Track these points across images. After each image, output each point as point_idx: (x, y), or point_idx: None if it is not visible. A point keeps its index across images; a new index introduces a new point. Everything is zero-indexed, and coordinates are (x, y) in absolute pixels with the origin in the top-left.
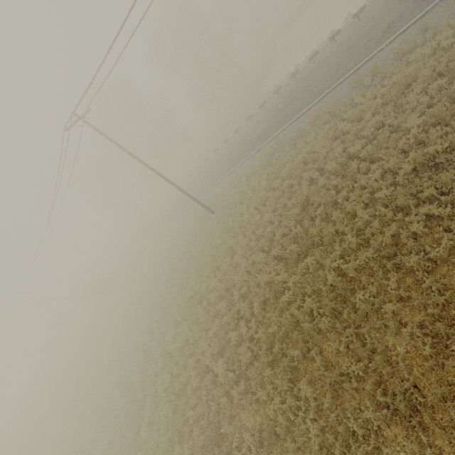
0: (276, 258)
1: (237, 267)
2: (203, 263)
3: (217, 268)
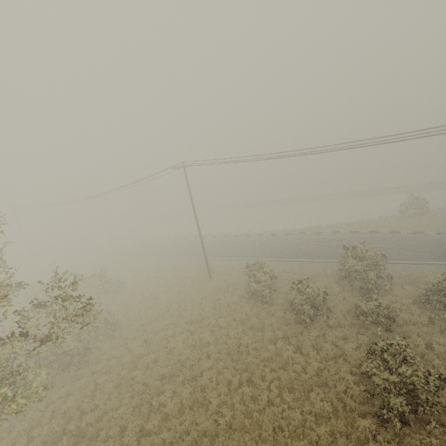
0: None
1: None
2: None
3: None
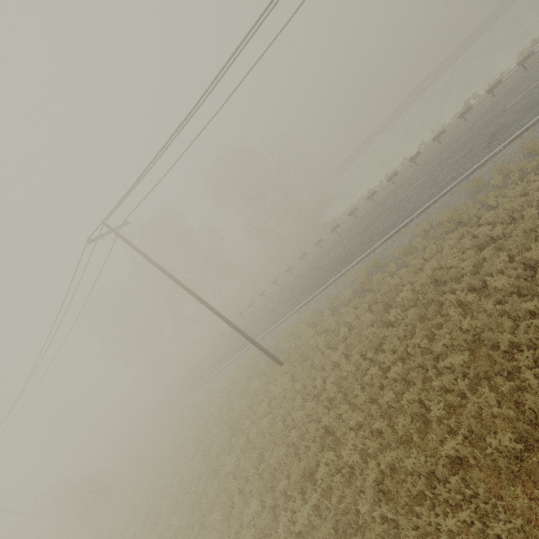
0: (450, 463)
1: (350, 477)
2: (274, 461)
3: (305, 475)
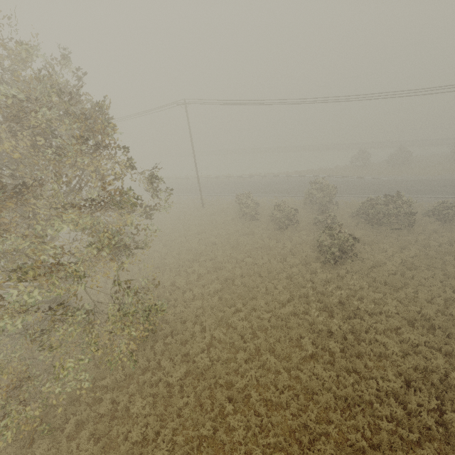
0: None
1: None
2: None
3: None
